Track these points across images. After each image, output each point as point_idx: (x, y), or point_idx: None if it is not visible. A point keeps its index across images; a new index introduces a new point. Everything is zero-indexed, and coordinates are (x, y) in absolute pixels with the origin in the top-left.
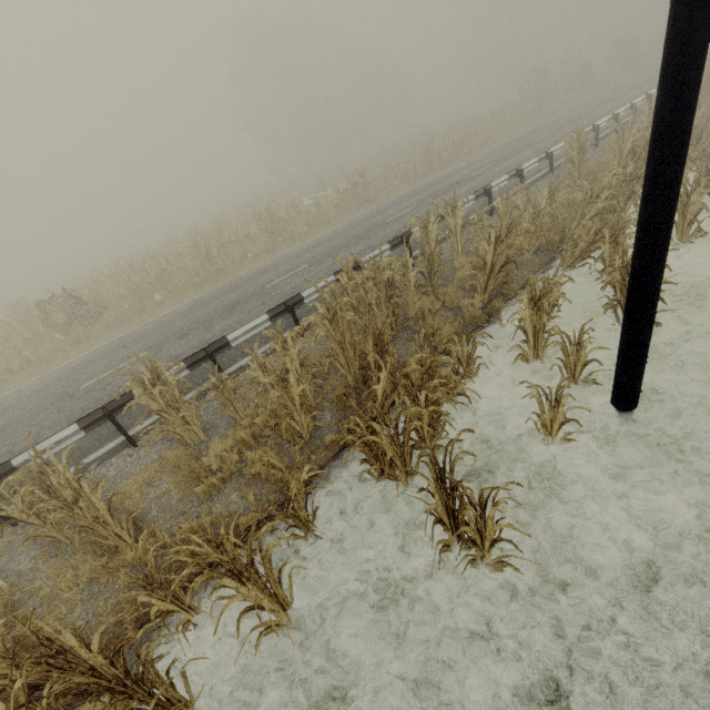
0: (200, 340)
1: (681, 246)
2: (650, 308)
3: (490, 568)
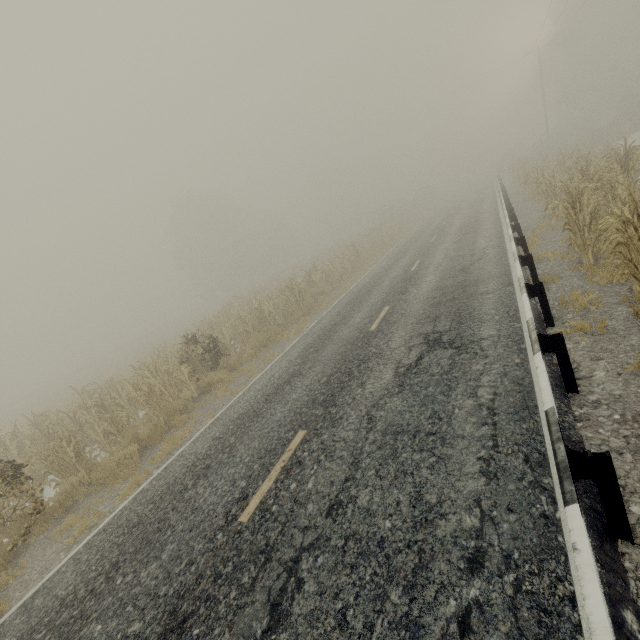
0: (432, 283)
1: None
2: None
3: None
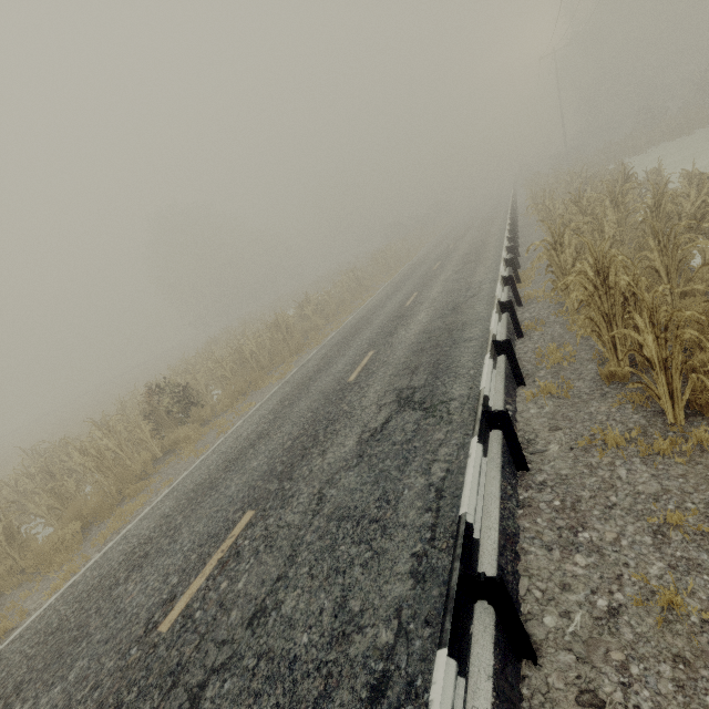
0: (421, 323)
1: None
2: None
3: None
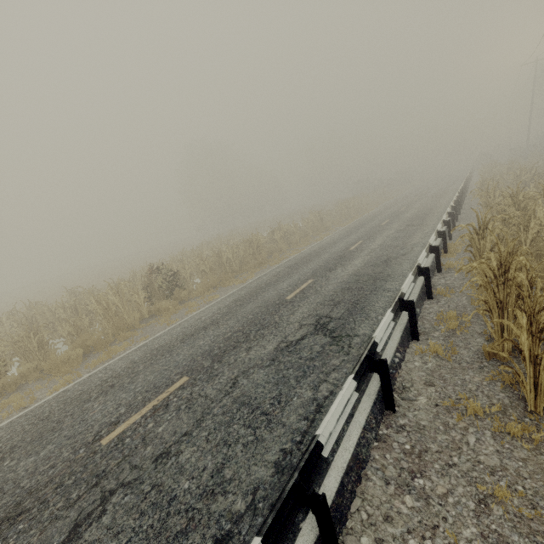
0: (356, 267)
1: None
2: None
3: None
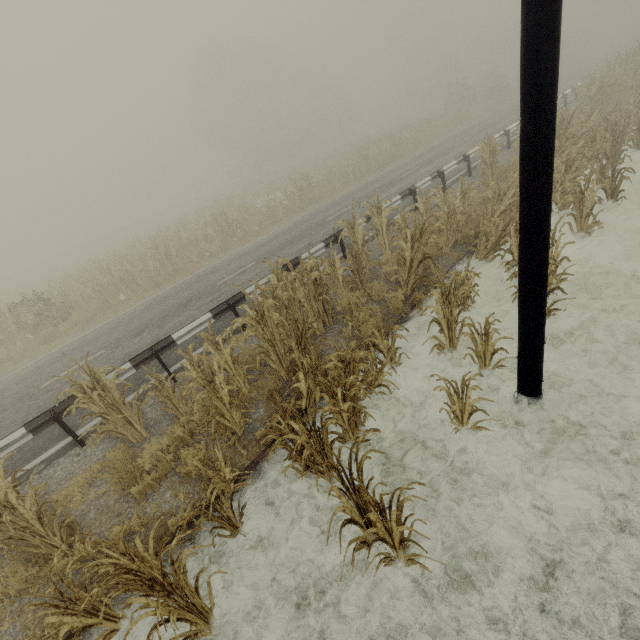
0: (153, 337)
1: (581, 236)
2: (540, 305)
3: (405, 563)
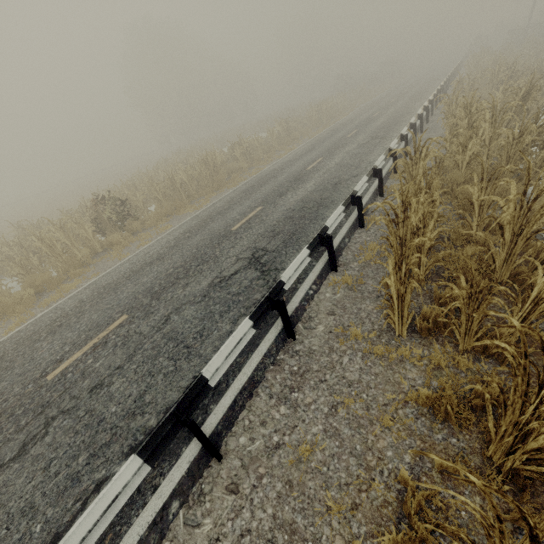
0: (306, 191)
1: None
2: None
3: None
